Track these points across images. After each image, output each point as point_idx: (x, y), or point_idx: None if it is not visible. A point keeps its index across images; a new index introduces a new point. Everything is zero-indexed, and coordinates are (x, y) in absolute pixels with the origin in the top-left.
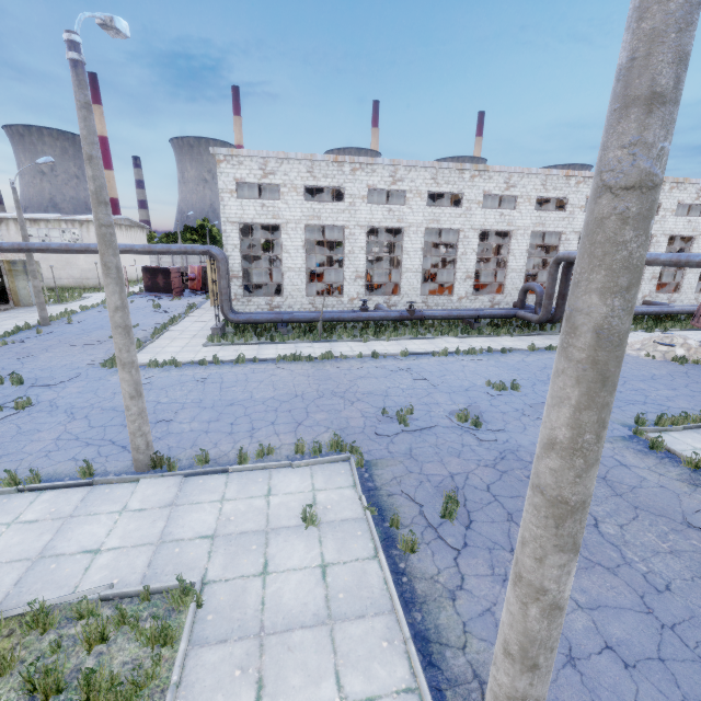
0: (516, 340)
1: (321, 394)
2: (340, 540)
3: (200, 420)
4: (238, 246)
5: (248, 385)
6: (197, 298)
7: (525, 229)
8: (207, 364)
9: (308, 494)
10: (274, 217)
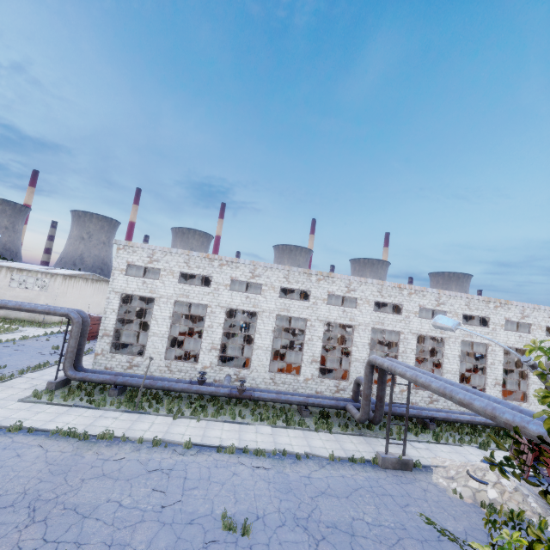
0: (331, 439)
1: (17, 500)
2: None
3: None
4: (116, 311)
5: None
6: None
7: (366, 325)
8: None
9: None
10: (151, 292)
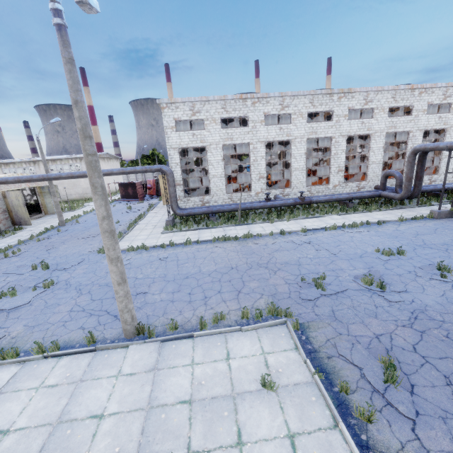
0: (384, 213)
1: (250, 266)
2: (298, 406)
3: (167, 291)
4: (178, 164)
5: (196, 261)
6: (154, 200)
7: (381, 132)
8: (166, 246)
9: (260, 357)
10: (201, 142)
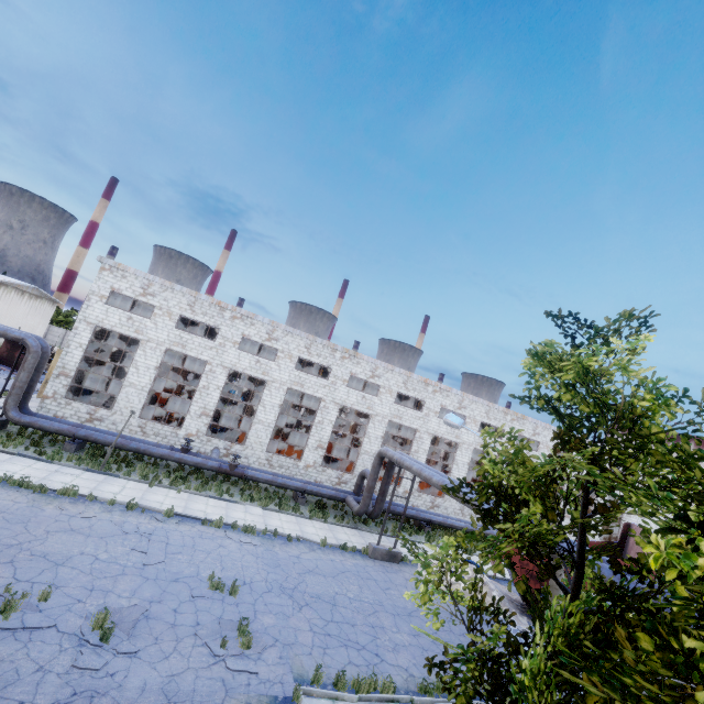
0: (325, 528)
1: None
2: None
3: None
4: (84, 346)
5: None
6: None
7: (383, 416)
8: None
9: None
10: (137, 331)
